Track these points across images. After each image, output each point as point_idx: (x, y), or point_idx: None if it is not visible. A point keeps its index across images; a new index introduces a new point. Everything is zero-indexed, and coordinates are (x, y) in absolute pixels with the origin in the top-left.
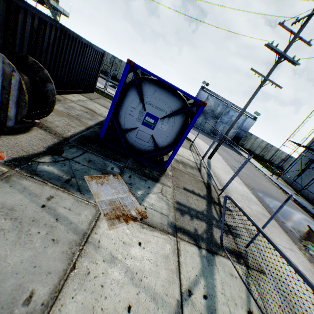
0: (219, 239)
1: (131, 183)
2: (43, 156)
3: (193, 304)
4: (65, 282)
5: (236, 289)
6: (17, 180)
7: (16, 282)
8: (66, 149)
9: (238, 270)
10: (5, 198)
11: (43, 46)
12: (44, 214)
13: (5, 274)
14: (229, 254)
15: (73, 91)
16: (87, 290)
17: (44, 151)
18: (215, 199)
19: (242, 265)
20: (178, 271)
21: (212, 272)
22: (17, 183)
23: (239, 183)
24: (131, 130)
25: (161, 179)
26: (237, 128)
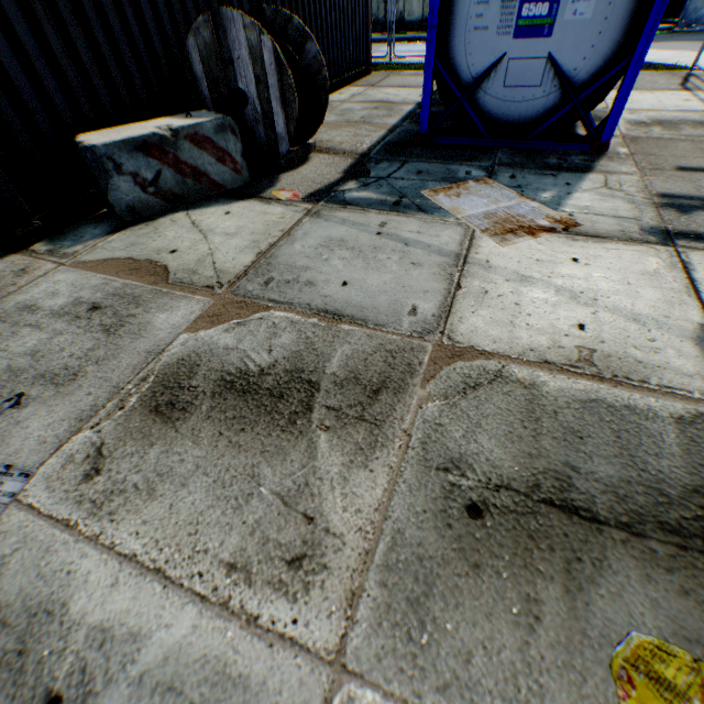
0: None
1: (518, 185)
2: (344, 184)
3: None
4: (453, 300)
5: None
6: (329, 214)
7: (389, 299)
8: (371, 167)
9: None
10: (327, 232)
11: None
12: (384, 241)
13: (372, 293)
14: None
15: (335, 85)
16: (492, 308)
17: (341, 178)
18: None
19: None
20: (692, 291)
21: None
22: (330, 217)
23: None
24: (488, 74)
25: (596, 166)
26: None
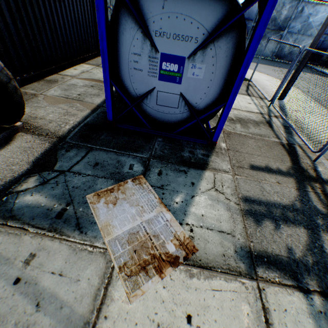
0: None
1: (162, 184)
2: (26, 179)
3: None
4: None
5: None
6: None
7: None
8: (61, 155)
9: None
10: None
11: None
12: (16, 298)
13: None
14: None
15: (73, 62)
16: None
17: (28, 169)
18: (309, 171)
19: None
20: None
21: None
22: None
23: None
24: (146, 95)
25: (210, 161)
26: None
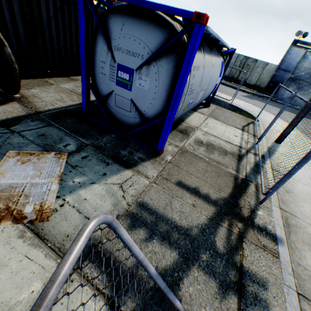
0: (189, 299)
1: (77, 165)
2: None
3: None
4: None
5: None
6: None
7: None
8: (25, 122)
9: None
10: None
11: (43, 21)
12: None
13: None
14: None
15: None
16: None
17: None
18: (244, 209)
19: None
20: None
21: None
22: None
23: None
24: (108, 96)
25: (141, 164)
26: None
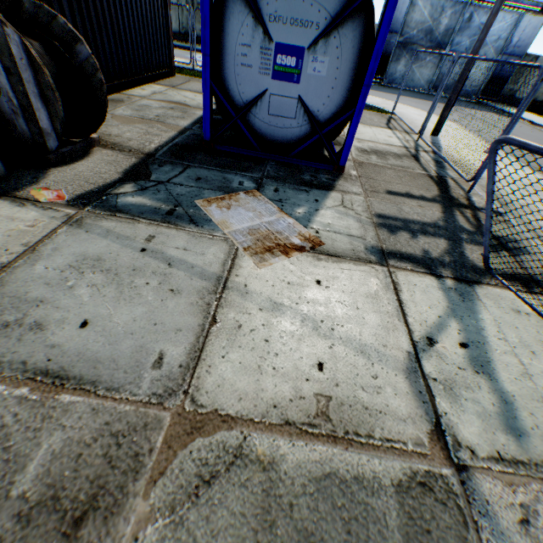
0: (478, 261)
1: (280, 199)
2: (121, 186)
3: (440, 357)
4: (205, 340)
5: (529, 332)
6: (93, 222)
7: (134, 344)
8: (154, 169)
9: (531, 303)
10: (84, 247)
11: None
12: (147, 260)
13: (116, 337)
14: (507, 281)
15: (138, 81)
16: (243, 348)
17: (120, 178)
18: (460, 200)
19: (539, 295)
20: (401, 314)
21: (471, 311)
22: (94, 226)
23: (513, 166)
24: (255, 102)
25: (337, 185)
26: (495, 56)
